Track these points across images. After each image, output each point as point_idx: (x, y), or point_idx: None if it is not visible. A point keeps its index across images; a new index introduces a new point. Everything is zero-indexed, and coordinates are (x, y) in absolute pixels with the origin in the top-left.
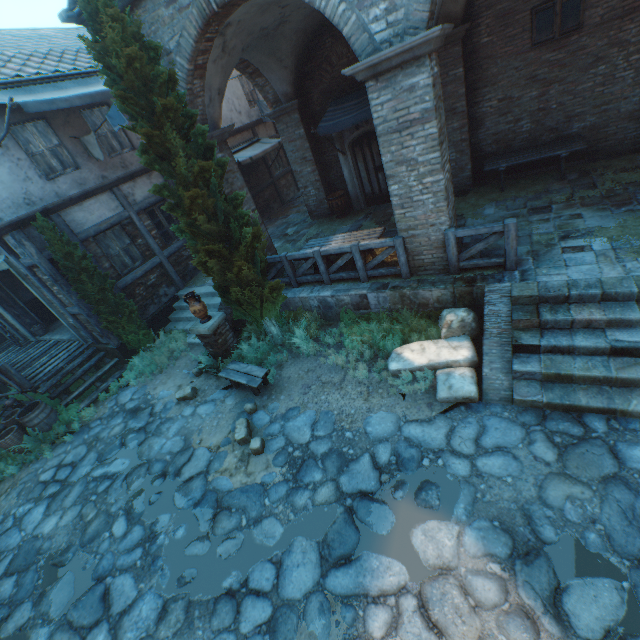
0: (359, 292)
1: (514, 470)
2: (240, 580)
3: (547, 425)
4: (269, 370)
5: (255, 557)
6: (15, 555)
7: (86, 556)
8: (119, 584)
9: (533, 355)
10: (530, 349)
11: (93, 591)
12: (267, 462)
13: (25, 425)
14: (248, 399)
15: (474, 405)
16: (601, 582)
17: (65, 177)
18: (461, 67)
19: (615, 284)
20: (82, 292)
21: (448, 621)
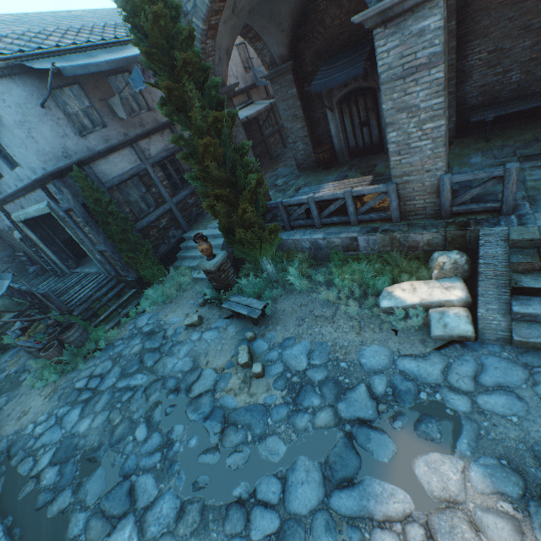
0: (350, 235)
1: (519, 410)
2: (248, 491)
3: None
4: (267, 303)
5: (261, 471)
6: (57, 448)
7: (114, 455)
8: (142, 482)
9: (534, 298)
10: (531, 292)
11: (121, 486)
12: (267, 385)
13: (63, 341)
14: (247, 328)
15: (470, 344)
16: None
17: (95, 134)
18: (453, 20)
19: None
20: (108, 232)
21: None
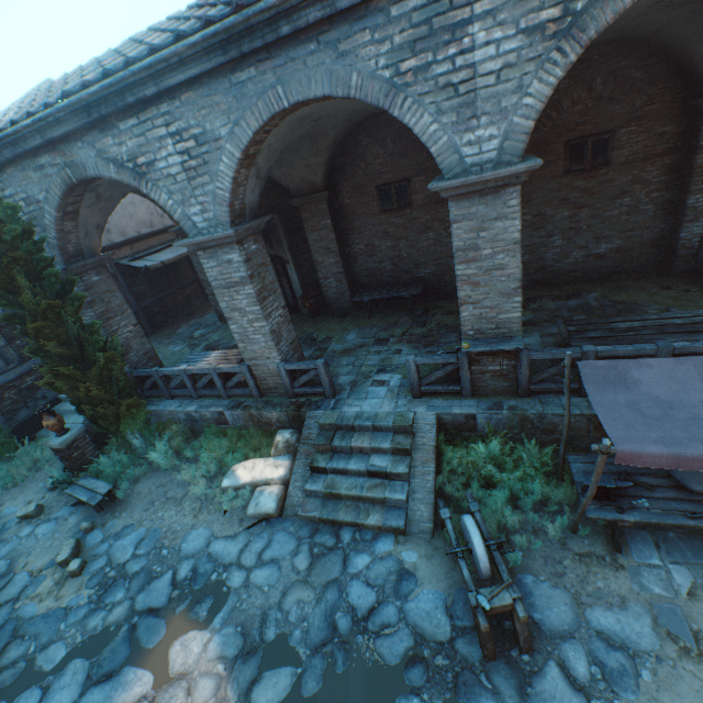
0: (217, 409)
1: (274, 579)
2: None
3: (315, 537)
4: (114, 486)
5: (28, 684)
6: None
7: None
8: None
9: (324, 475)
10: (322, 470)
11: None
12: (81, 584)
13: None
14: (92, 516)
15: (274, 520)
16: (285, 670)
17: None
18: (329, 219)
19: (383, 418)
20: None
21: None
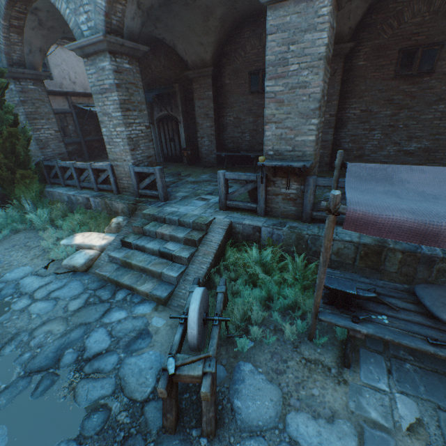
0: (86, 195)
1: (45, 311)
2: None
3: (98, 291)
4: None
5: None
6: None
7: None
8: None
9: (129, 249)
10: (129, 245)
11: None
12: None
13: None
14: None
15: (79, 273)
16: None
17: None
18: (211, 91)
19: (189, 217)
20: None
21: None
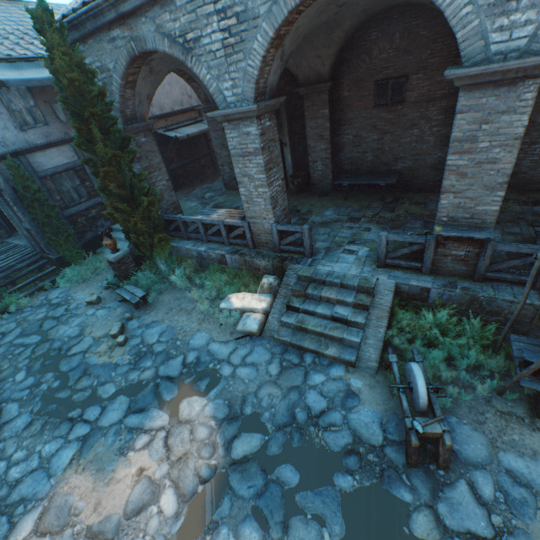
0: (221, 252)
1: (252, 376)
2: (79, 413)
3: (285, 355)
4: (147, 293)
5: (93, 403)
6: None
7: None
8: (9, 407)
9: (296, 313)
10: (295, 309)
11: None
12: (125, 351)
13: None
14: (131, 311)
15: (255, 337)
16: (257, 435)
17: (35, 130)
18: (327, 109)
19: (350, 279)
20: (33, 215)
21: (175, 444)
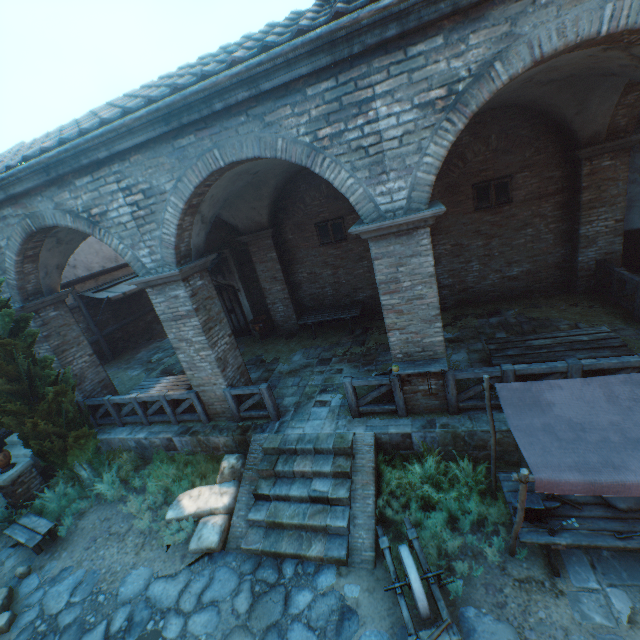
0: (166, 435)
1: (212, 626)
2: None
3: (257, 573)
4: (55, 524)
5: None
6: None
7: None
8: None
9: (267, 502)
10: (265, 497)
11: None
12: None
13: None
14: (30, 558)
15: (216, 554)
16: None
17: None
18: (275, 252)
19: (324, 440)
20: None
21: None
